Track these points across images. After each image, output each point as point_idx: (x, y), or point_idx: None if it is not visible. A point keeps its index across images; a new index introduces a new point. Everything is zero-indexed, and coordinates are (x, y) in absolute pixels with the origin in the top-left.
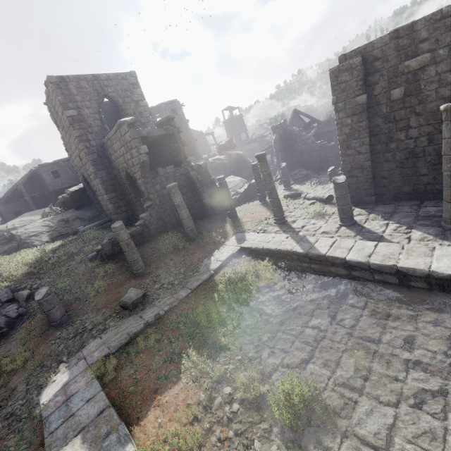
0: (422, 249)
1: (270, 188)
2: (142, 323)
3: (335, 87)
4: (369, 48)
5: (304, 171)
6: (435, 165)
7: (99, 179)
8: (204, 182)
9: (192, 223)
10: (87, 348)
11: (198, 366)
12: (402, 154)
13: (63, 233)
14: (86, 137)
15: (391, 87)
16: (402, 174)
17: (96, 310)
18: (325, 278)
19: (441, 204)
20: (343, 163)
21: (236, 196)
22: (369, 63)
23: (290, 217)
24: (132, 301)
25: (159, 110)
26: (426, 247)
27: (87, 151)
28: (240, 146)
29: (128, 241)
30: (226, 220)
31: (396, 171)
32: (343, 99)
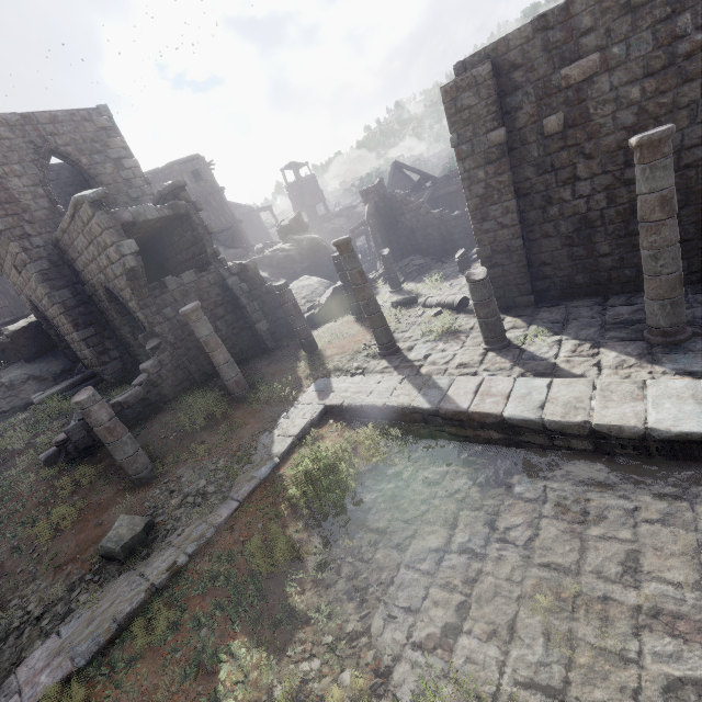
0: (626, 386)
1: (365, 297)
2: (143, 590)
3: (453, 117)
4: (502, 48)
5: (420, 259)
6: (620, 238)
7: (58, 305)
8: (255, 294)
9: (237, 371)
10: (29, 664)
11: (251, 679)
12: (569, 224)
13: (3, 409)
14: (21, 231)
15: (542, 113)
16: (571, 256)
17: (54, 569)
18: (473, 453)
19: (636, 299)
20: (479, 244)
21: (314, 311)
22: (504, 75)
23: (404, 341)
24: (123, 544)
25: (170, 174)
26: (632, 383)
27: (25, 257)
28: (317, 226)
29: (110, 423)
30: (299, 356)
31: (562, 252)
32: (468, 138)
